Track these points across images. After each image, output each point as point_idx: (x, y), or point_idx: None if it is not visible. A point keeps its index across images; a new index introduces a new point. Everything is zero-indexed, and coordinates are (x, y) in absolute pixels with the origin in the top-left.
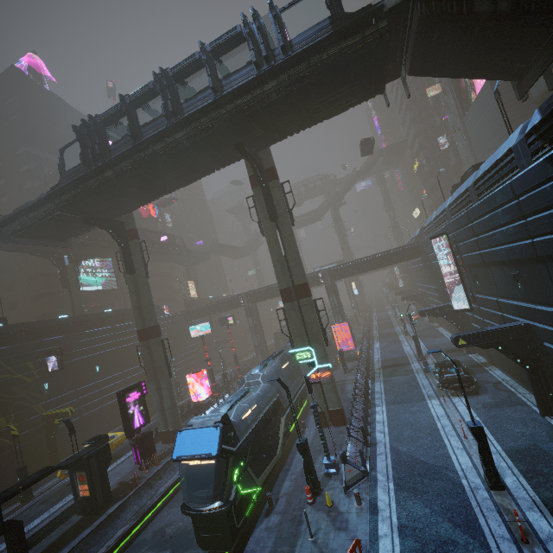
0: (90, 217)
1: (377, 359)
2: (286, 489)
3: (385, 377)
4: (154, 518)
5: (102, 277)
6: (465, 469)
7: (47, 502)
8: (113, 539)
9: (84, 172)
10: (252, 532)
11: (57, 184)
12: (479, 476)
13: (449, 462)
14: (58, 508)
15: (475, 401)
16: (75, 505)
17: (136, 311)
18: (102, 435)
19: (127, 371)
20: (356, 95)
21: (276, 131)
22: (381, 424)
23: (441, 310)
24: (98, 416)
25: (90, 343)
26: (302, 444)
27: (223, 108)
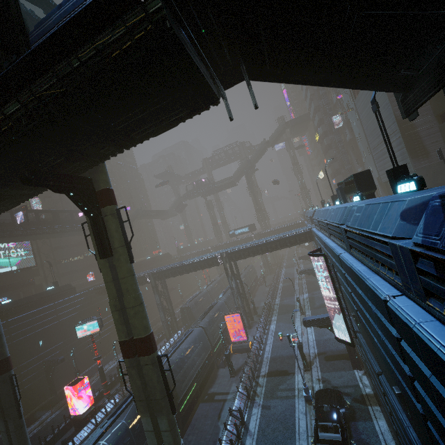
0: None
1: (266, 355)
2: None
3: (266, 397)
4: None
5: (17, 257)
6: None
7: None
8: None
9: None
10: None
11: None
12: None
13: None
14: None
15: None
16: None
17: None
18: None
19: (23, 365)
20: (177, 109)
21: (84, 155)
22: None
23: (325, 321)
24: None
25: None
26: None
27: None
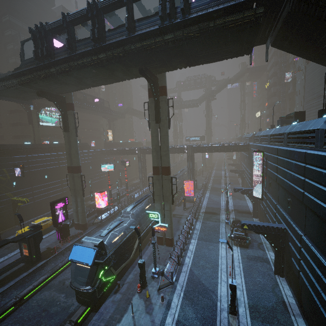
0: (41, 92)
1: (204, 205)
2: (129, 279)
3: (204, 220)
4: (61, 273)
5: (55, 118)
6: (222, 296)
7: (9, 249)
8: (37, 282)
9: (35, 65)
10: (105, 301)
11: (19, 67)
12: (227, 302)
13: (216, 289)
14: (13, 254)
15: (244, 252)
16: (20, 259)
17: (68, 155)
18: (38, 226)
19: (63, 180)
20: (230, 53)
21: (170, 65)
22: (190, 252)
23: (246, 191)
24: (44, 202)
25: (42, 161)
26: (141, 264)
27: (133, 44)
